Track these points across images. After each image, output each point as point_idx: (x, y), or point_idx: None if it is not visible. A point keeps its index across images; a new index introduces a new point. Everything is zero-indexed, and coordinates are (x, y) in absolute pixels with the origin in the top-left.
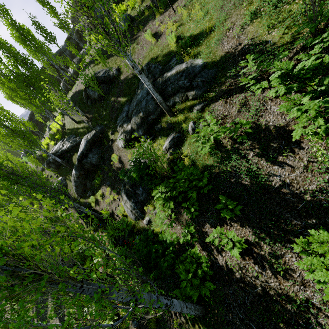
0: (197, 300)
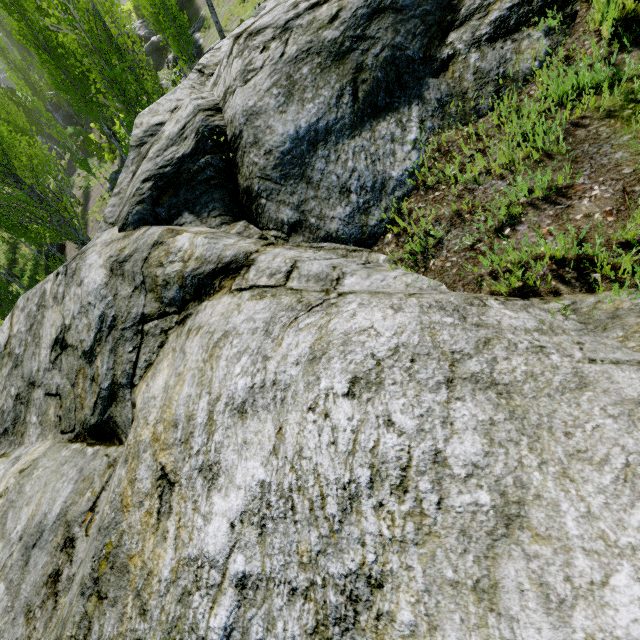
0: None
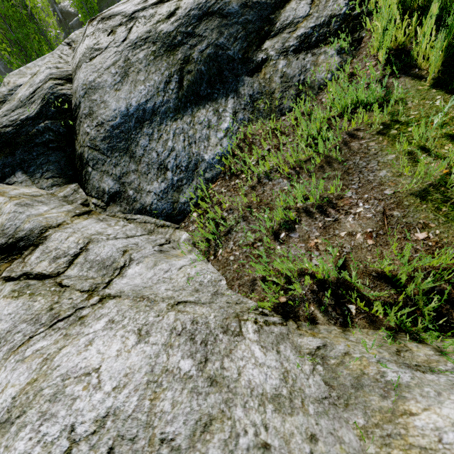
0: None
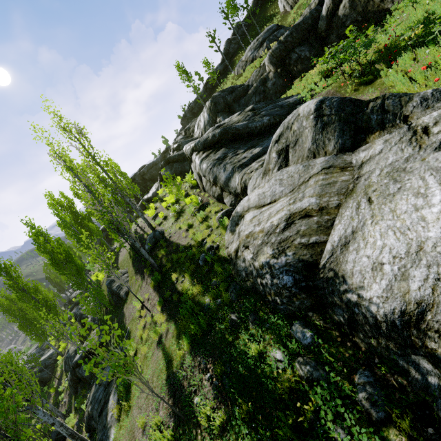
0: None
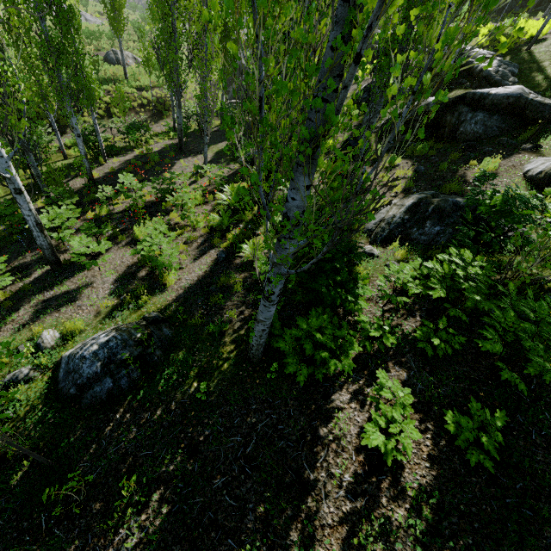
0: (265, 349)
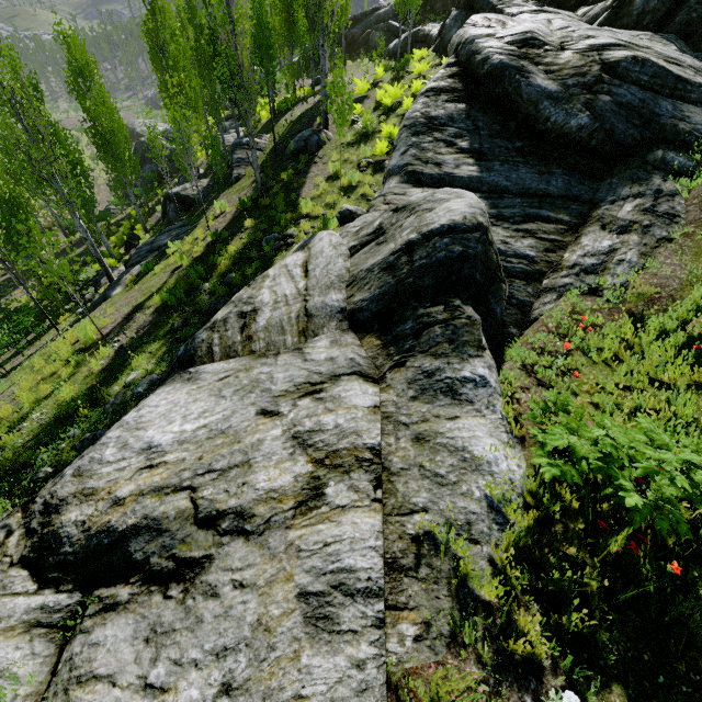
0: None
